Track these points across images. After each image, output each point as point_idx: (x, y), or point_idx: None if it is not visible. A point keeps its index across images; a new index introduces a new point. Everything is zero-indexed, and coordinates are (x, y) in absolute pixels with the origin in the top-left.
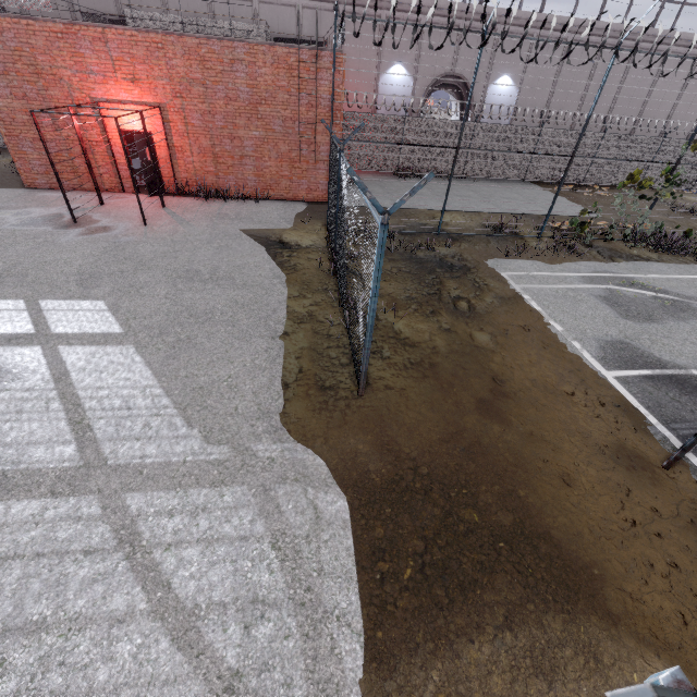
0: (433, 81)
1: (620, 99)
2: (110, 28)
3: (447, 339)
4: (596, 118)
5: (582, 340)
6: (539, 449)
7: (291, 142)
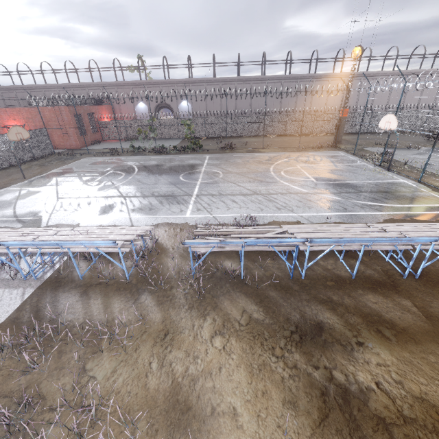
0: (156, 106)
1: (238, 103)
2: (7, 108)
3: (27, 168)
4: (200, 112)
5: (62, 167)
6: (8, 178)
7: (60, 131)
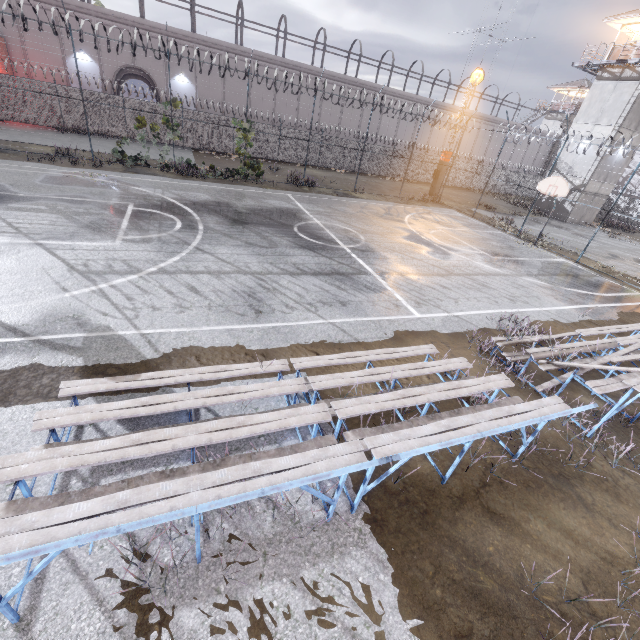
0: (118, 69)
1: (278, 104)
2: None
3: None
4: (226, 107)
5: None
6: None
7: None
